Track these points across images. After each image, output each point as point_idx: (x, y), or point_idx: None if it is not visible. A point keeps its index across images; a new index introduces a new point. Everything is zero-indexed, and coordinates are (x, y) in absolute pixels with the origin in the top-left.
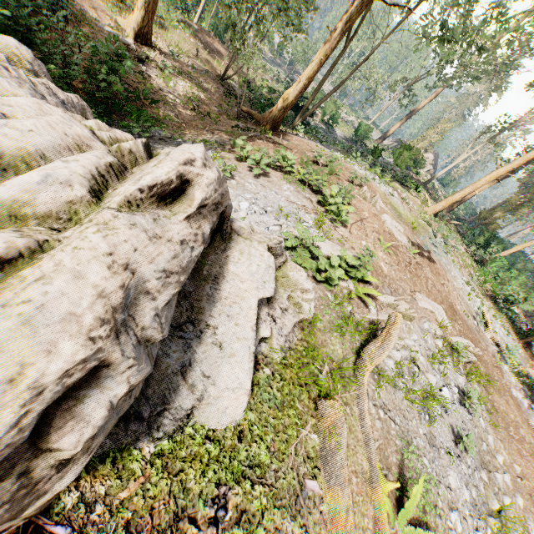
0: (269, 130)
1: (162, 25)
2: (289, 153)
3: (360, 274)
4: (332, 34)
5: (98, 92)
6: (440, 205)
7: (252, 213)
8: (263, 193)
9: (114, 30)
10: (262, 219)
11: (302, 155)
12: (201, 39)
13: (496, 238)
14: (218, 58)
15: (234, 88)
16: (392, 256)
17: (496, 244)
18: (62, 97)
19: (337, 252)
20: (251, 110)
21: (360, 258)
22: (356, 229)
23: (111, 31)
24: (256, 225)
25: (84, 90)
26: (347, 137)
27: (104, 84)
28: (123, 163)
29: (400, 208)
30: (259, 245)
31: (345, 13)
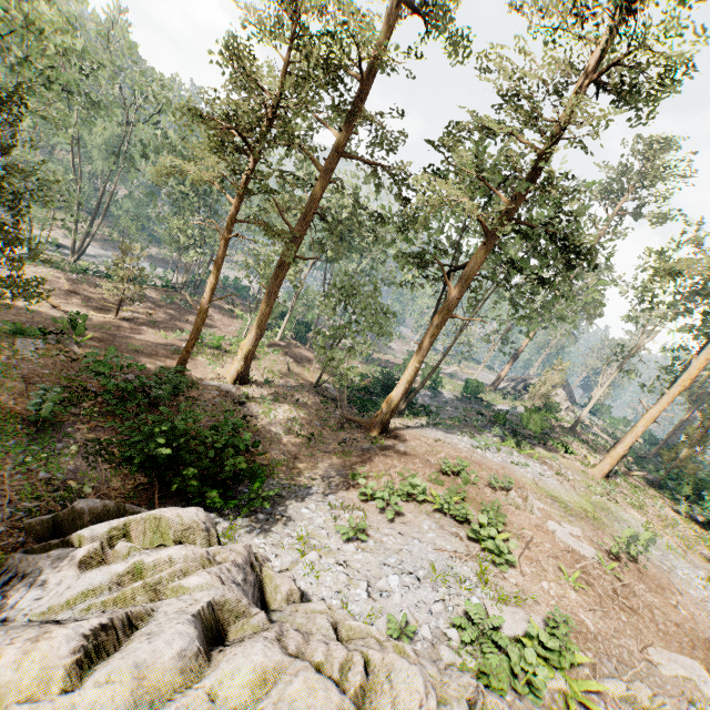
0: (378, 435)
1: (254, 356)
2: (416, 479)
3: (566, 661)
4: (420, 346)
5: (220, 474)
6: (605, 464)
7: (406, 590)
8: (406, 548)
9: (215, 380)
10: (419, 595)
11: (426, 465)
12: (289, 353)
13: (704, 483)
14: (307, 365)
15: (328, 391)
16: (588, 591)
17: (708, 493)
18: (240, 560)
19: (522, 624)
20: (355, 417)
21: (553, 626)
22: (527, 564)
23: (213, 384)
24: (417, 611)
25: (207, 475)
26: (457, 395)
27: (228, 468)
28: (358, 702)
29: (561, 492)
30: (459, 706)
31: (427, 330)
